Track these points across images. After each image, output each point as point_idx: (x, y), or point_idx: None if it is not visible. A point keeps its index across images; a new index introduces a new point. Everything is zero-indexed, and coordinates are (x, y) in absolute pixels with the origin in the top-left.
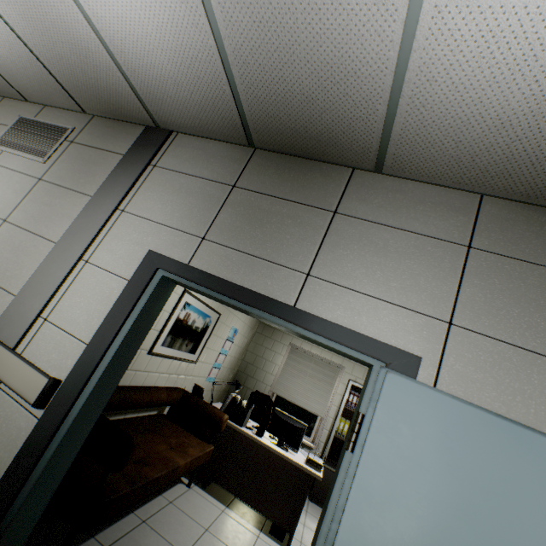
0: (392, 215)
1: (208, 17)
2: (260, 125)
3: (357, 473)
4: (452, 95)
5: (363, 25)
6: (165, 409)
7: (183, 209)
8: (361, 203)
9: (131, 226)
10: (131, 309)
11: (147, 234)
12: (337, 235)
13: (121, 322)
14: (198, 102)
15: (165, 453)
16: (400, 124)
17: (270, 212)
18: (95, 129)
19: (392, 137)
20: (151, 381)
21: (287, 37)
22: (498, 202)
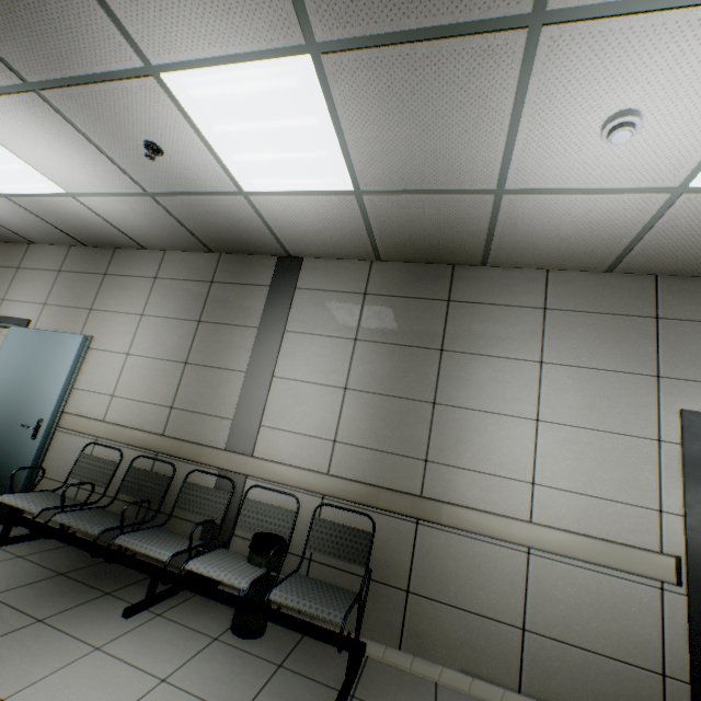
0: (39, 264)
1: None
2: None
3: None
4: (1, 218)
5: None
6: None
7: None
8: (29, 261)
9: None
10: None
11: None
12: (18, 279)
13: None
14: None
15: None
16: (8, 227)
17: None
18: None
19: (15, 232)
20: None
21: None
22: (76, 248)
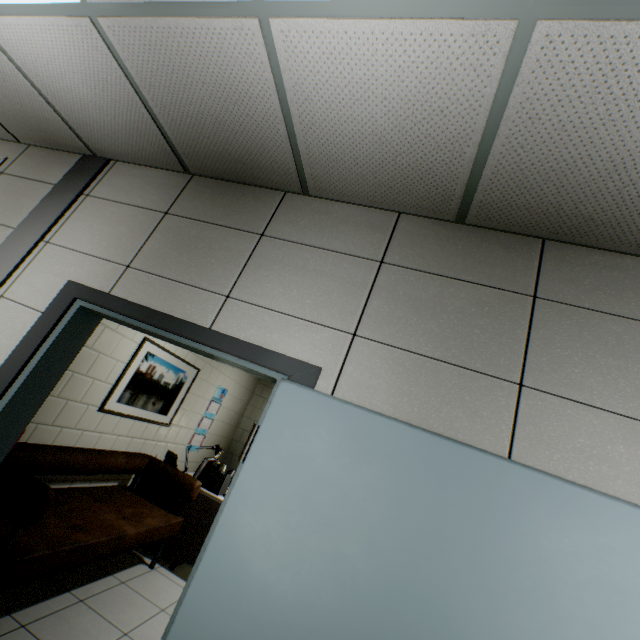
0: (315, 235)
1: (105, 40)
2: (188, 150)
3: (238, 479)
4: (331, 114)
5: (234, 48)
6: (129, 481)
7: (112, 238)
8: (288, 225)
9: (55, 257)
10: (42, 341)
11: (70, 265)
12: (261, 257)
13: (29, 355)
14: (124, 127)
15: (111, 521)
16: (303, 143)
17: (199, 237)
18: (30, 159)
19: (302, 157)
20: (106, 445)
21: (177, 59)
22: (413, 219)
